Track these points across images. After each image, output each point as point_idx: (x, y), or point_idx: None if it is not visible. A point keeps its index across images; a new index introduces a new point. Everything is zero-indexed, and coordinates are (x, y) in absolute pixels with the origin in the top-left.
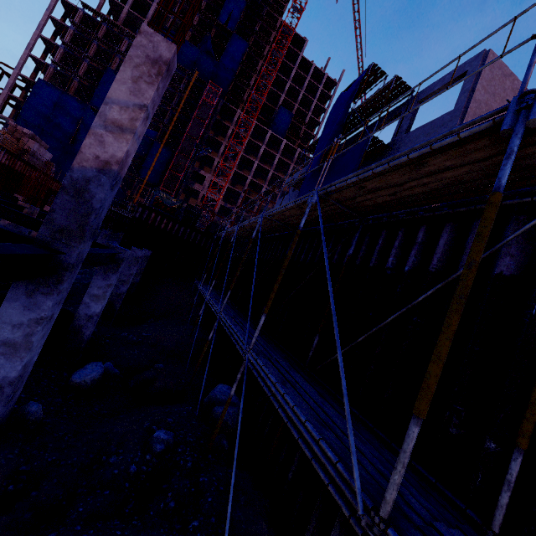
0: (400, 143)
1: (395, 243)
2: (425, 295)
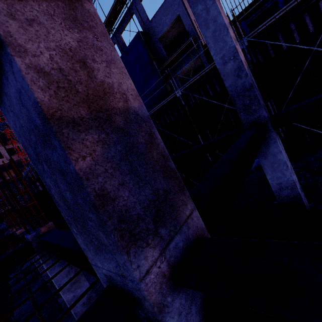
0: (152, 28)
1: (280, 39)
2: (319, 40)
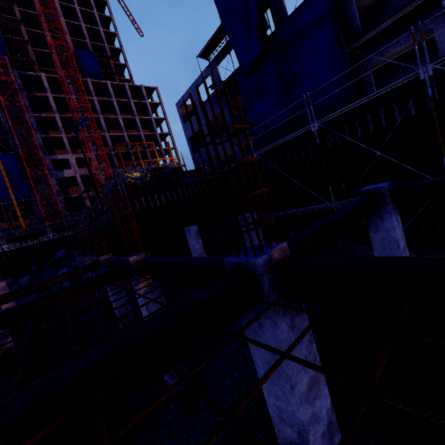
0: None
1: None
2: None
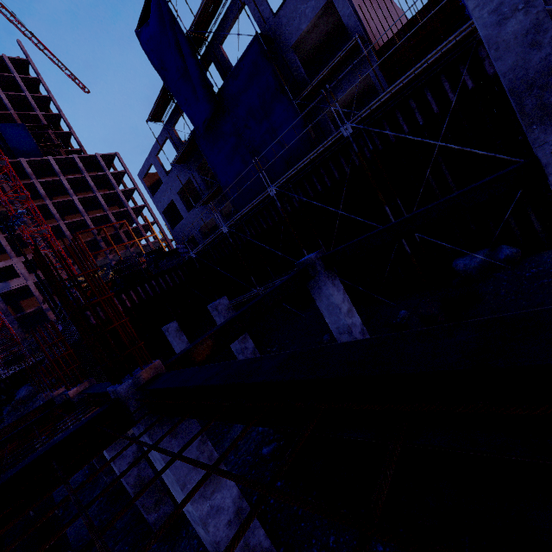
0: (279, 28)
1: None
2: None
